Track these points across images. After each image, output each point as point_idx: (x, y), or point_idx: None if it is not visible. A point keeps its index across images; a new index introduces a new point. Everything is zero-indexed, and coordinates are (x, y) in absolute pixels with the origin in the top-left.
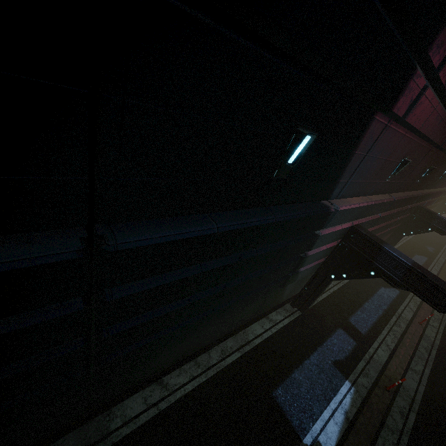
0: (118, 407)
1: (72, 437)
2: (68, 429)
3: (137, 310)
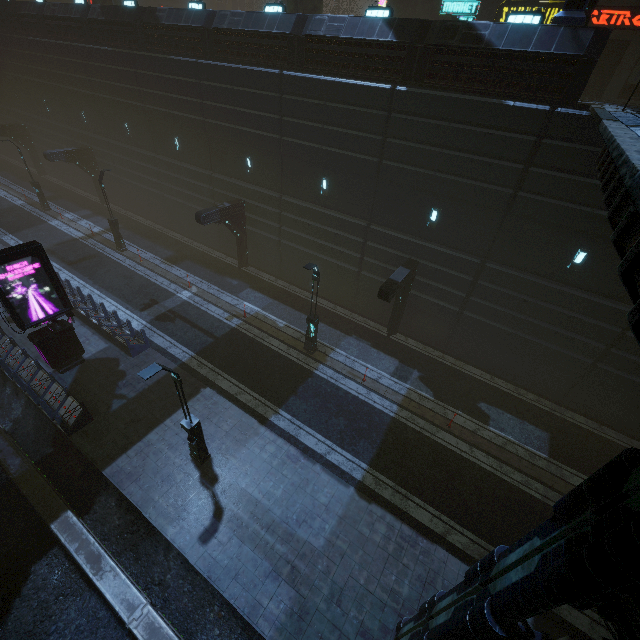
0: (571, 412)
1: (548, 402)
2: (547, 399)
3: (633, 349)
